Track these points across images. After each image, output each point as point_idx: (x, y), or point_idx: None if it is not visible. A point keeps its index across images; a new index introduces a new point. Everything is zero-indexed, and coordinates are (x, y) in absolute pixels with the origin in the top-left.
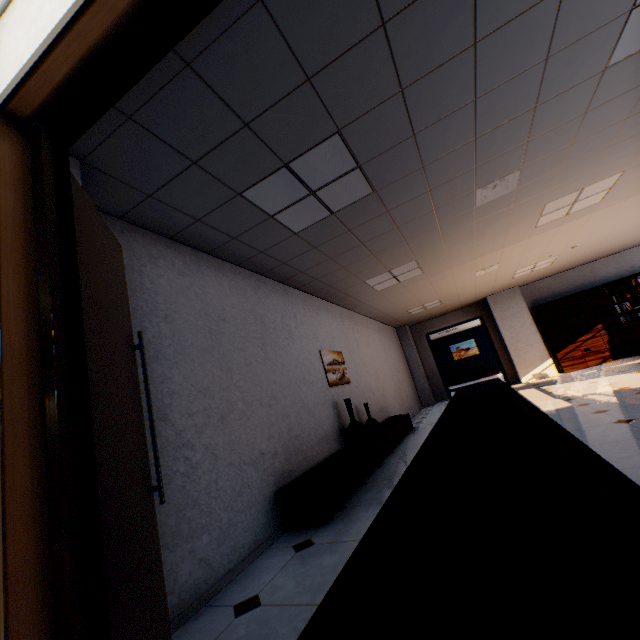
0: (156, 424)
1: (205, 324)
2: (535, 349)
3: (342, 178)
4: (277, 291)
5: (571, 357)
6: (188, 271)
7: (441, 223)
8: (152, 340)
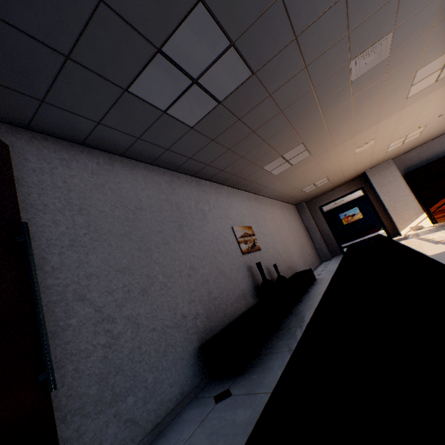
0: (73, 305)
1: (121, 214)
2: (410, 207)
3: (219, 61)
4: (190, 183)
5: (443, 210)
6: (102, 171)
7: (321, 103)
8: (66, 231)
